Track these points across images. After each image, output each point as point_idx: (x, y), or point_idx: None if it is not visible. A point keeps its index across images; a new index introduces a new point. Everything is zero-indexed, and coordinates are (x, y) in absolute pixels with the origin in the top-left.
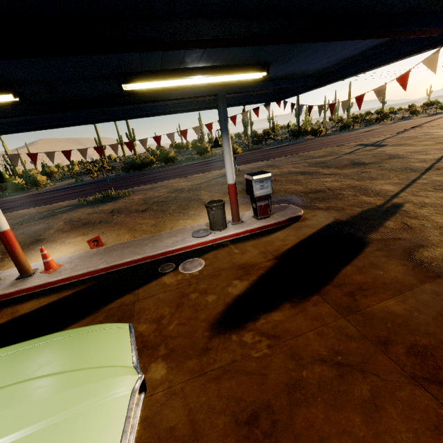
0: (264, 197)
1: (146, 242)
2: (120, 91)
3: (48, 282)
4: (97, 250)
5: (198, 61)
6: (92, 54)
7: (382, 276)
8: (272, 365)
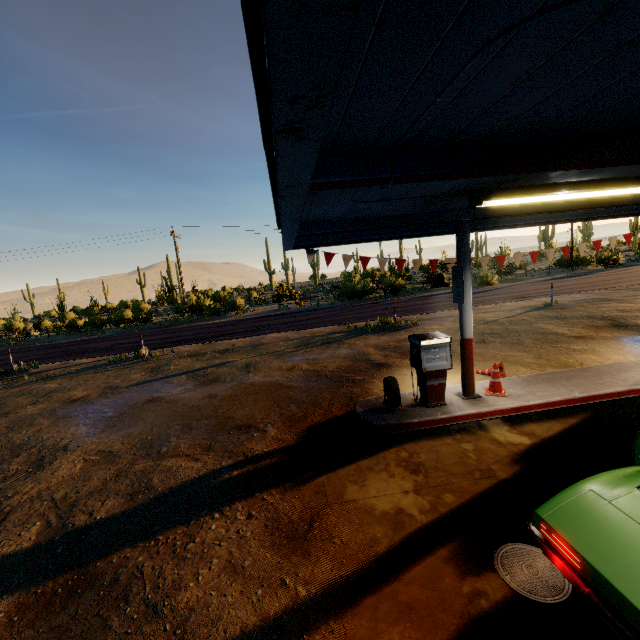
0: None
1: (590, 374)
2: None
3: (524, 405)
4: (522, 378)
5: None
6: None
7: None
8: None
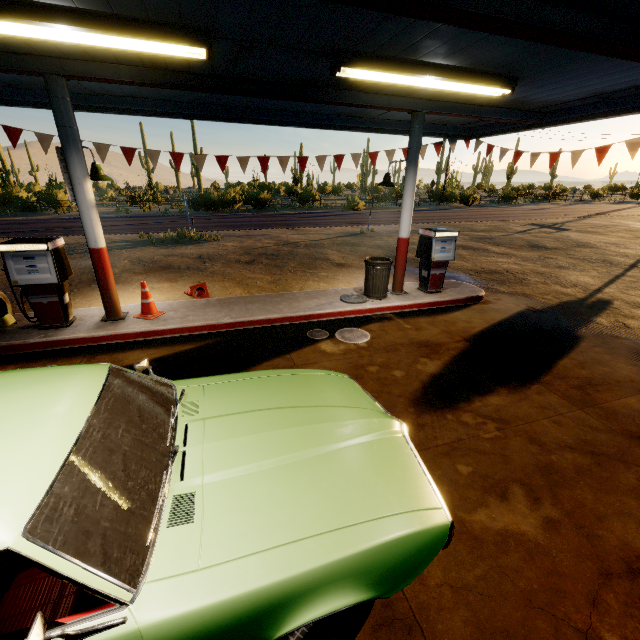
0: (442, 264)
1: (277, 300)
2: (304, 78)
3: (153, 330)
4: (207, 301)
5: (449, 55)
6: (390, 12)
7: (612, 373)
8: (511, 447)
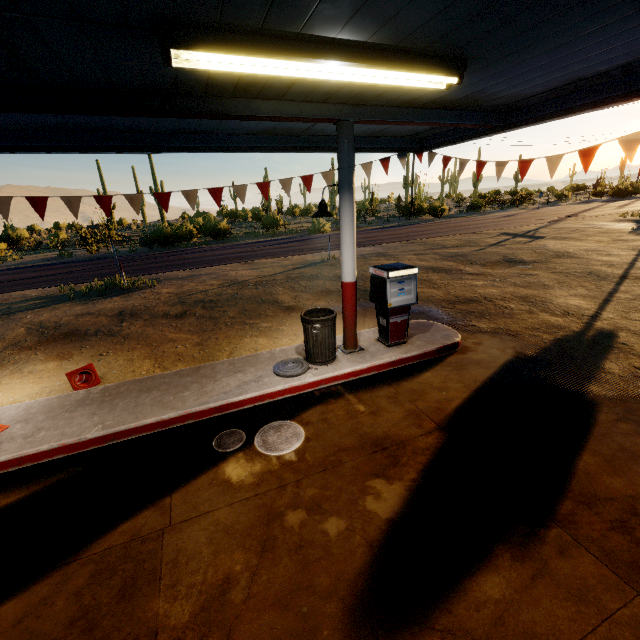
0: (403, 309)
1: (186, 381)
2: (158, 82)
3: None
4: (85, 395)
5: (348, 19)
6: None
7: None
8: None
